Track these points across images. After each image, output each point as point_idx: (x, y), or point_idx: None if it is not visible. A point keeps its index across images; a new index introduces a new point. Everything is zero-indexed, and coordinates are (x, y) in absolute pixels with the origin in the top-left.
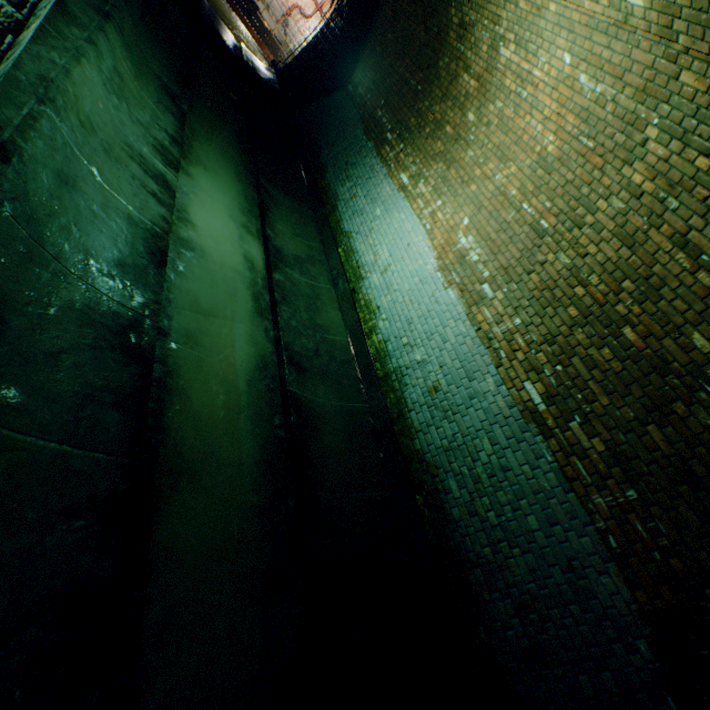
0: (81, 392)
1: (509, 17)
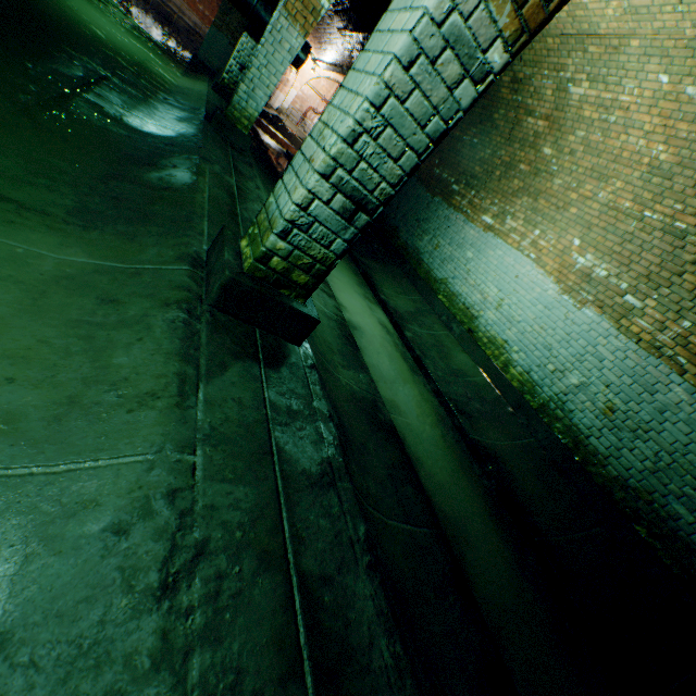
0: (387, 473)
1: (576, 62)
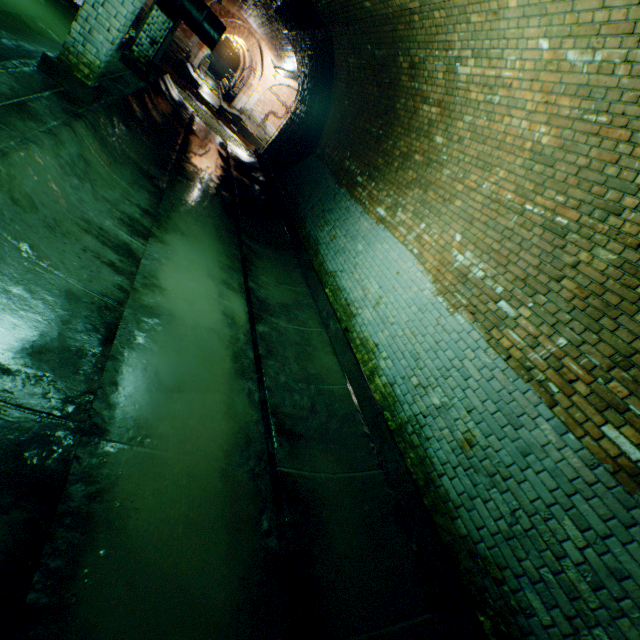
0: None
1: (462, 36)
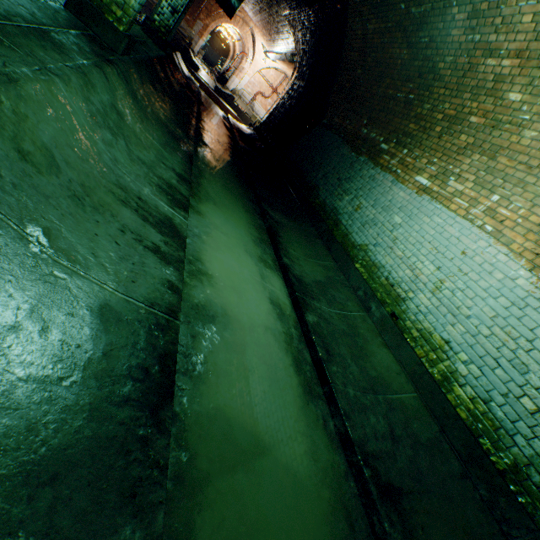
0: None
1: None
